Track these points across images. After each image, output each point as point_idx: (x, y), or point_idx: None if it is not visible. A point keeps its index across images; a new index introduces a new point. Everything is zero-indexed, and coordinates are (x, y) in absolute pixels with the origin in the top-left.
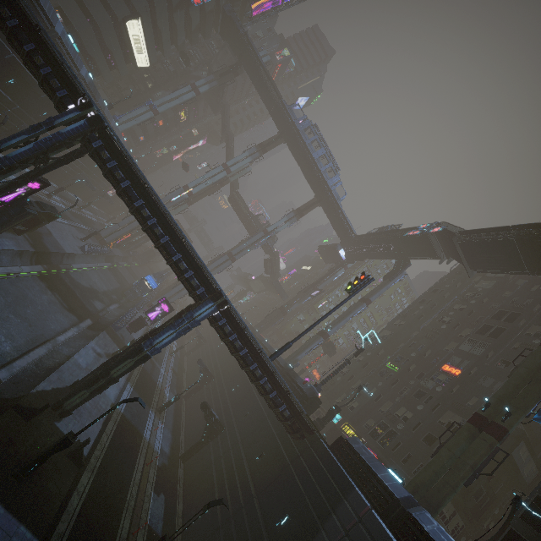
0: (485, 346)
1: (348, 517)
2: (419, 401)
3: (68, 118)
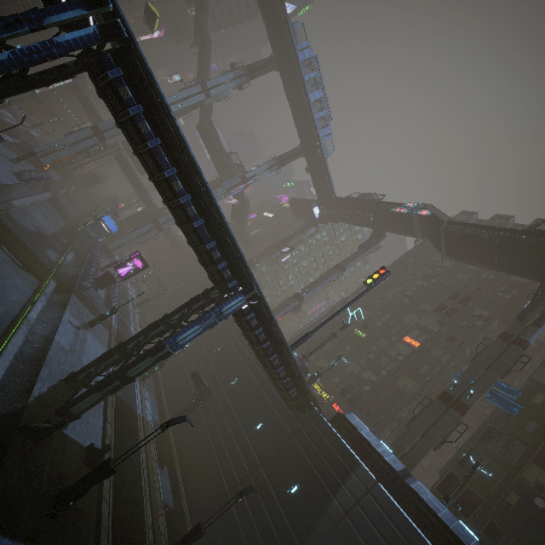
0: (441, 323)
1: (358, 489)
2: (383, 367)
3: (67, 18)
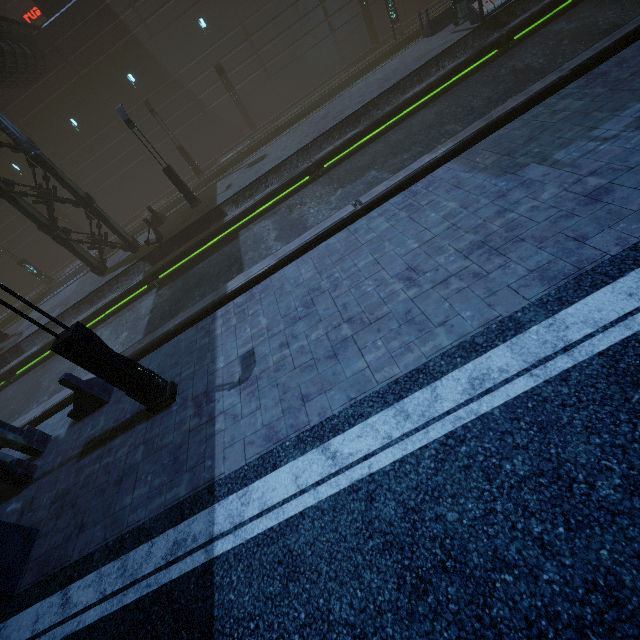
0: None
1: (121, 0)
2: None
3: None
